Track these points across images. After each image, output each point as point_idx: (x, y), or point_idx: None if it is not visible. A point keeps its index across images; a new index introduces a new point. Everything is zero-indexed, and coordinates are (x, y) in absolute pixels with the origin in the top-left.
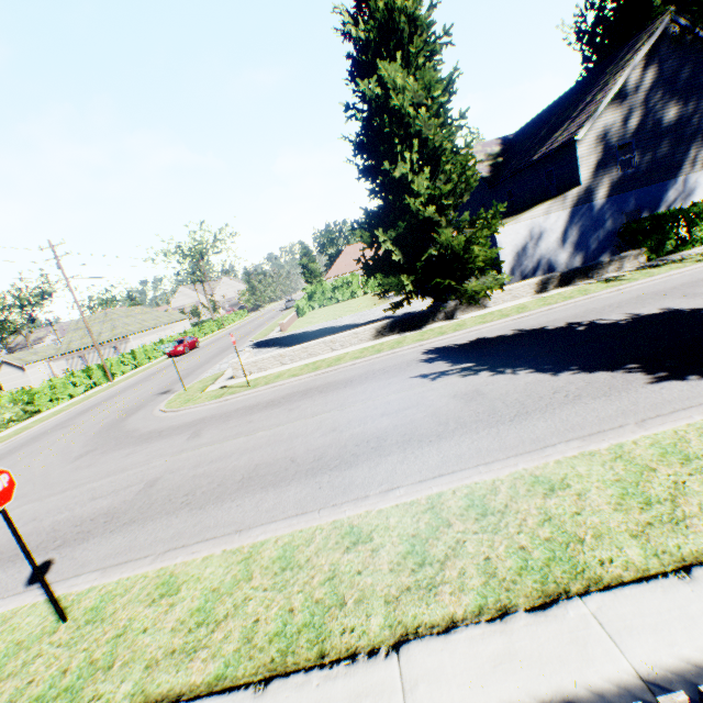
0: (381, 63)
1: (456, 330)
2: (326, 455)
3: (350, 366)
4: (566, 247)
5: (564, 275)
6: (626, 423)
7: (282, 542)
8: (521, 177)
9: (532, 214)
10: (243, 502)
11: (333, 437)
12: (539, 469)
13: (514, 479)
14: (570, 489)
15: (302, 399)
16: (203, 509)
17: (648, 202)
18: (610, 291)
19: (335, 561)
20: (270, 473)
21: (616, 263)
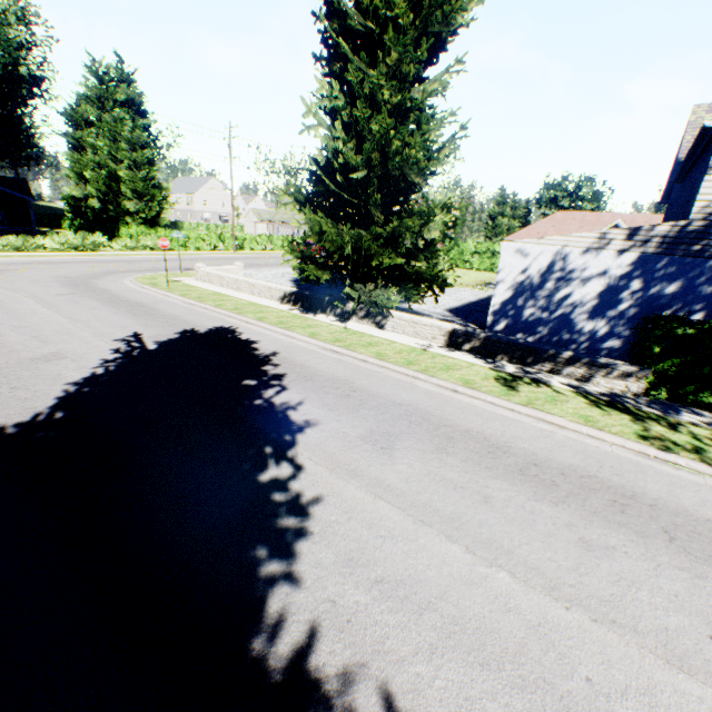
0: None
1: (289, 327)
2: None
3: (202, 308)
4: (605, 313)
5: (491, 340)
6: None
7: None
8: (690, 176)
9: (570, 239)
10: None
11: (3, 329)
12: None
13: None
14: None
15: (117, 307)
16: None
17: None
18: (443, 385)
19: None
20: None
21: (584, 367)
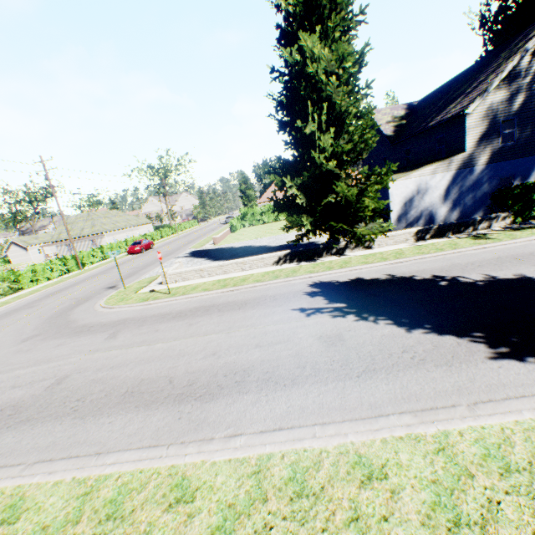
0: (303, 34)
1: (341, 266)
2: (198, 381)
3: (251, 288)
4: (446, 203)
5: (440, 227)
6: (459, 403)
7: (122, 481)
8: (417, 139)
9: (421, 173)
10: (115, 420)
11: (210, 362)
12: (365, 447)
13: (339, 454)
14: (387, 481)
15: (203, 315)
16: (83, 419)
17: (522, 171)
18: (476, 248)
19: (153, 521)
20: (148, 392)
21: (486, 222)
